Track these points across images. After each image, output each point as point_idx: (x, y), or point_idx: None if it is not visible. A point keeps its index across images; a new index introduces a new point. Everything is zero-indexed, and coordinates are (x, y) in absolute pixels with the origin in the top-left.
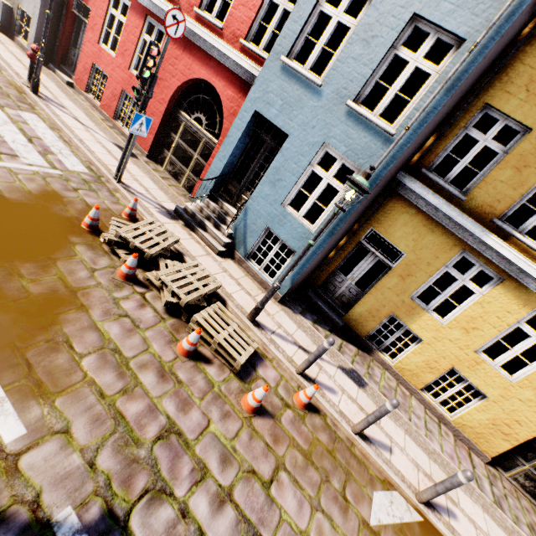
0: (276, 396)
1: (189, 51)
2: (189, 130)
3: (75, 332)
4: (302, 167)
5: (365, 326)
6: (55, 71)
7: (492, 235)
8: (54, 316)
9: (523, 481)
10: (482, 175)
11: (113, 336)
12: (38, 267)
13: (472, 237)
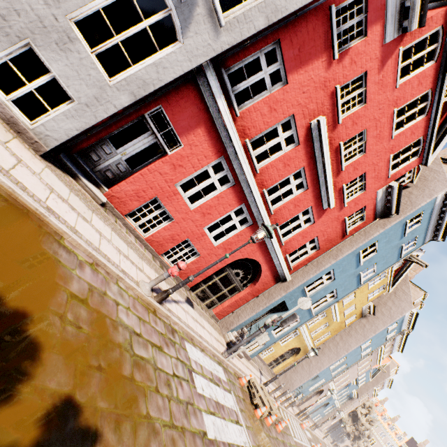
0: None
1: (259, 244)
2: (228, 277)
3: None
4: None
5: None
6: (77, 177)
7: None
8: None
9: (269, 364)
10: None
11: None
12: None
13: None
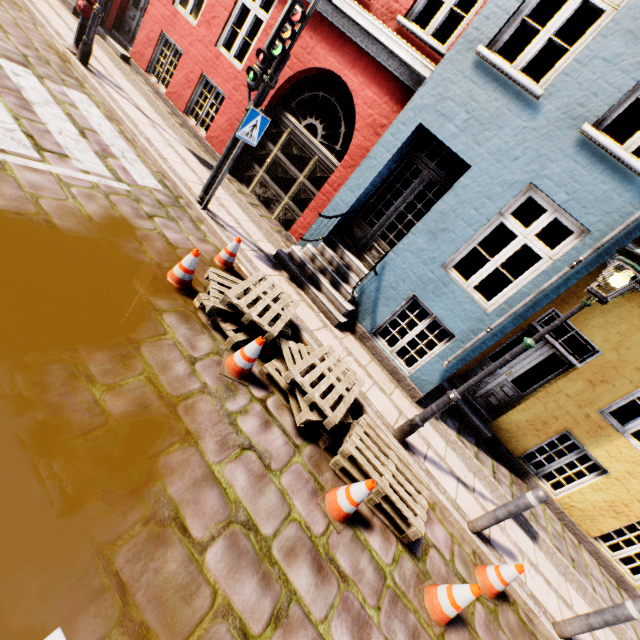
0: (457, 578)
1: (313, 27)
2: (296, 141)
3: (185, 492)
4: (486, 216)
5: (522, 441)
6: (106, 38)
7: None
8: (149, 463)
9: None
10: None
11: (239, 492)
12: (115, 359)
13: None
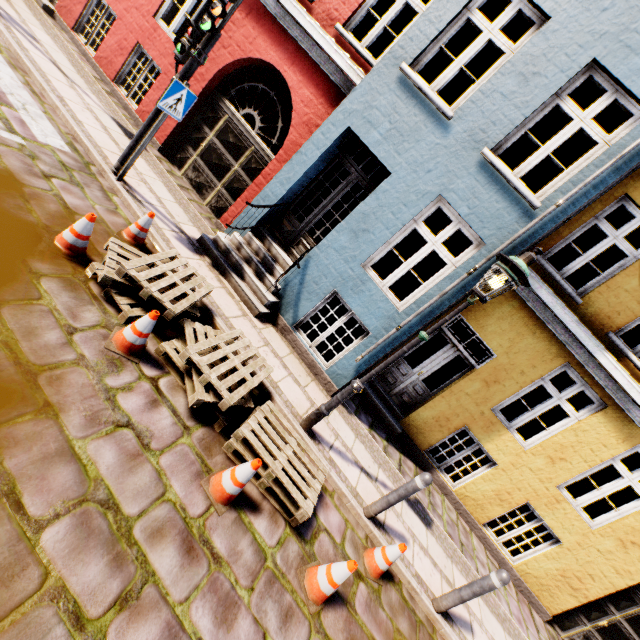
0: (345, 560)
1: (256, 18)
2: (233, 128)
3: (29, 466)
4: (402, 221)
5: (428, 436)
6: None
7: (606, 353)
8: None
9: None
10: (605, 278)
11: (104, 470)
12: None
13: (581, 350)
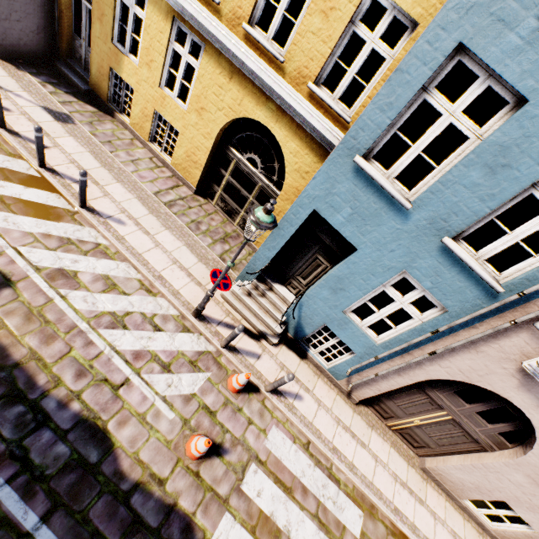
0: None
1: None
2: None
3: None
4: None
5: (103, 88)
6: None
7: None
8: None
9: (221, 205)
10: None
11: None
12: None
13: None
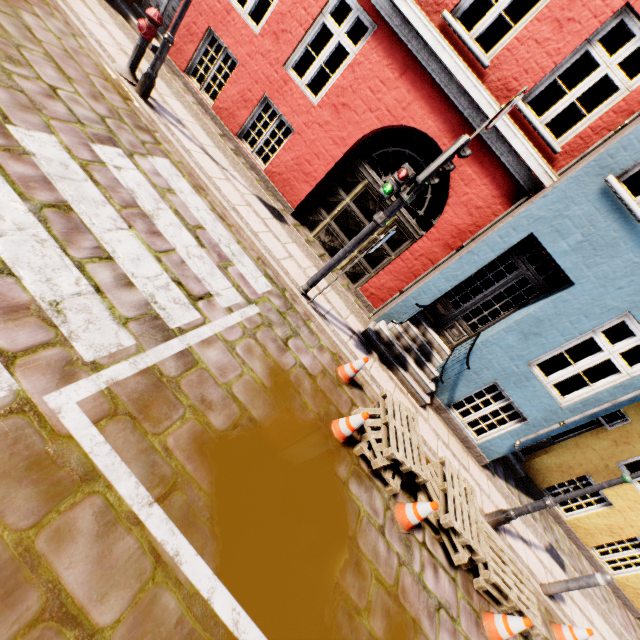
0: None
1: (412, 79)
2: (373, 195)
3: None
4: (580, 331)
5: (548, 478)
6: (129, 18)
7: None
8: None
9: None
10: None
11: None
12: (355, 572)
13: None
